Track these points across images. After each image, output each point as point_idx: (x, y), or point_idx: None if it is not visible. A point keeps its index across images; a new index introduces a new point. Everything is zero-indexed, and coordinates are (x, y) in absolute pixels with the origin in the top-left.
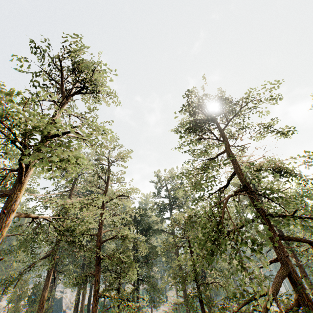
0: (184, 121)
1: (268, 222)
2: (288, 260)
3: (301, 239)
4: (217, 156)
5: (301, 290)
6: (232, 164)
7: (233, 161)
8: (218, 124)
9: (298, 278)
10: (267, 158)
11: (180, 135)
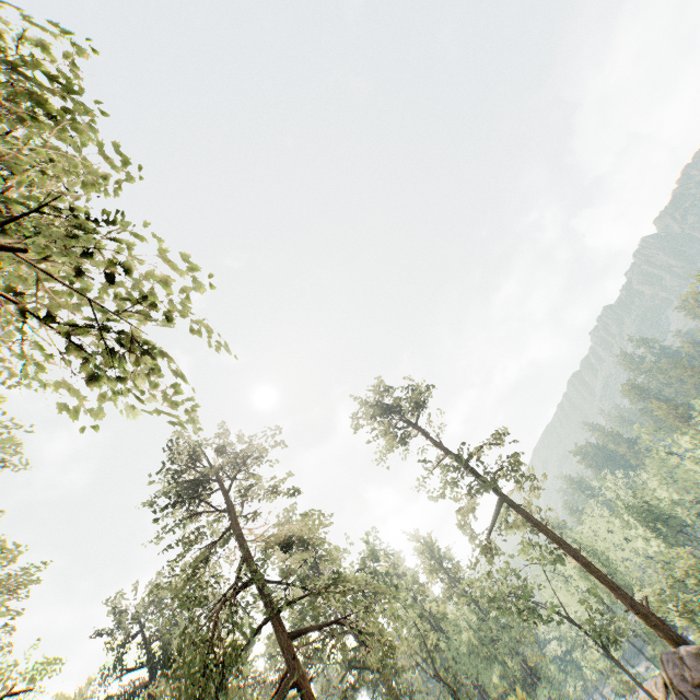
0: (167, 488)
1: (278, 619)
2: (296, 663)
3: (312, 627)
4: (222, 537)
5: (307, 695)
6: (239, 546)
7: (240, 542)
8: (221, 484)
9: (304, 680)
10: (285, 524)
11: (156, 519)
